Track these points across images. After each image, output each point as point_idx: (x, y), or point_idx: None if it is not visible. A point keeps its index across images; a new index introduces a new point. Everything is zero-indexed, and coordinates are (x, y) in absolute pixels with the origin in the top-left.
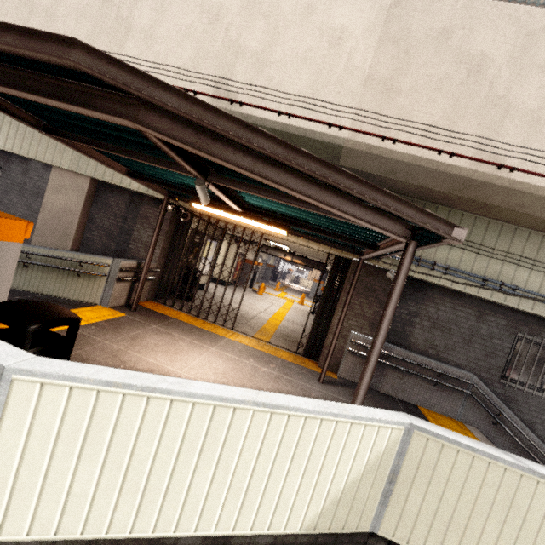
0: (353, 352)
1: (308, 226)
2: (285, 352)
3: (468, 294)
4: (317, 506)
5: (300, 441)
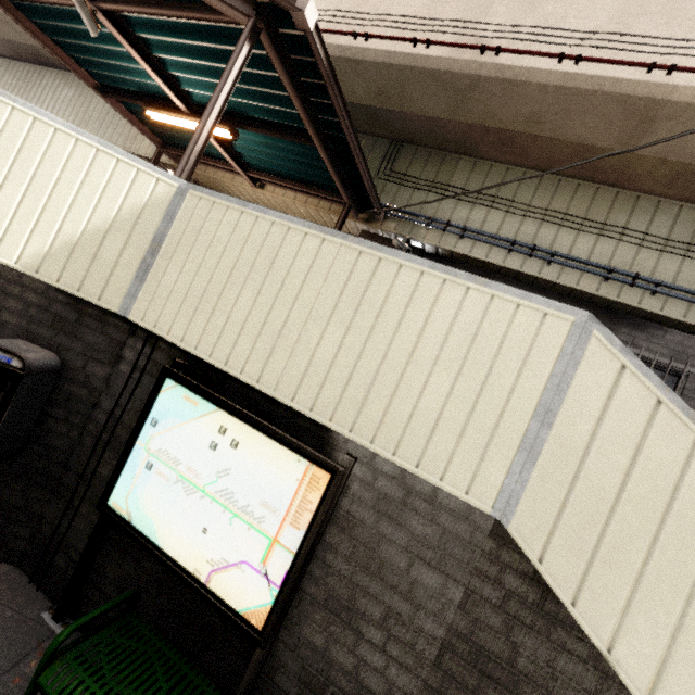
0: None
1: (254, 126)
2: None
3: (495, 267)
4: (43, 242)
5: (25, 146)
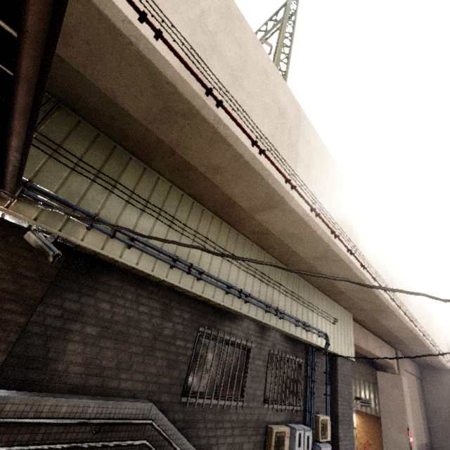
0: None
1: None
2: None
3: (156, 279)
4: None
5: None
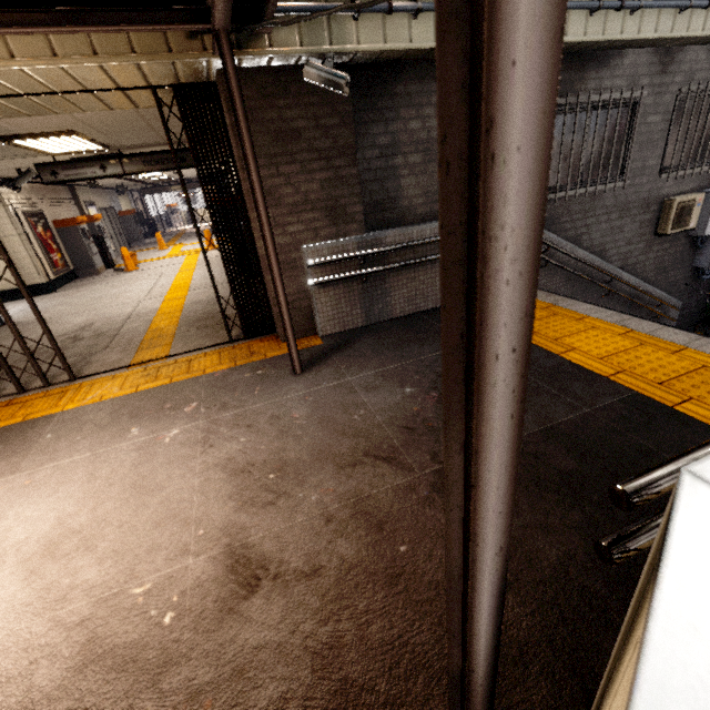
0: (325, 283)
1: None
2: (210, 355)
3: None
4: None
5: None
